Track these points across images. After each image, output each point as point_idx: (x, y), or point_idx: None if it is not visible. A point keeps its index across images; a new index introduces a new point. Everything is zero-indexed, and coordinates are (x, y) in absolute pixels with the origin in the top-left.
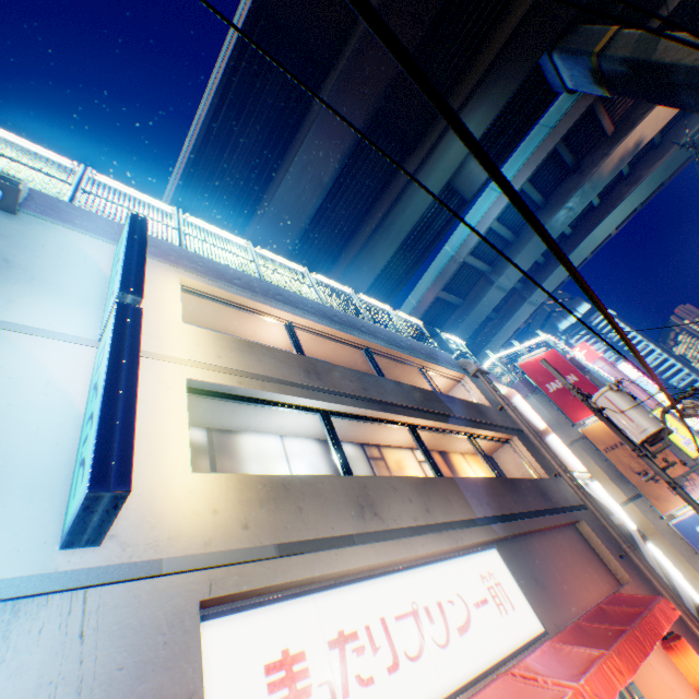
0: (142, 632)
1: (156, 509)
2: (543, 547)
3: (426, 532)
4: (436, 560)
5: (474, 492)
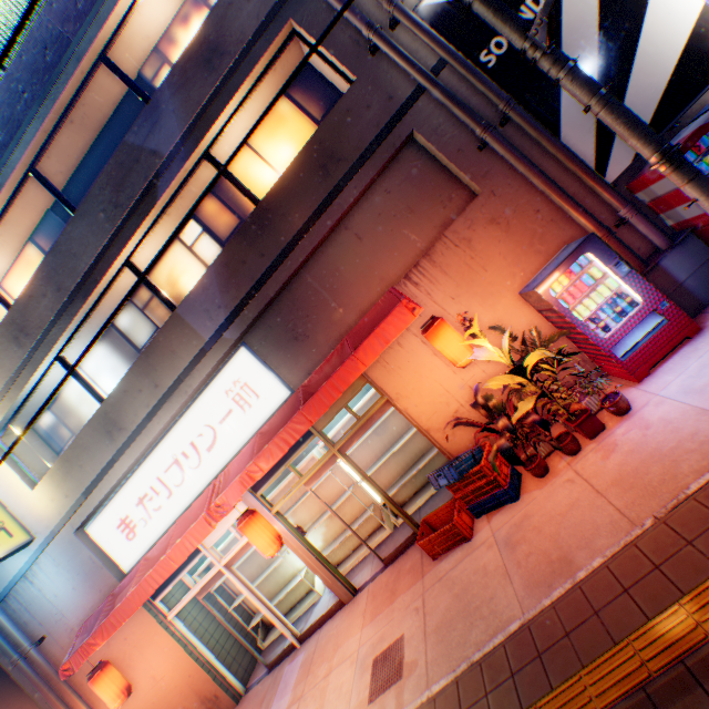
0: (68, 550)
1: (39, 515)
2: (321, 274)
3: (160, 409)
4: (185, 412)
5: (203, 306)
